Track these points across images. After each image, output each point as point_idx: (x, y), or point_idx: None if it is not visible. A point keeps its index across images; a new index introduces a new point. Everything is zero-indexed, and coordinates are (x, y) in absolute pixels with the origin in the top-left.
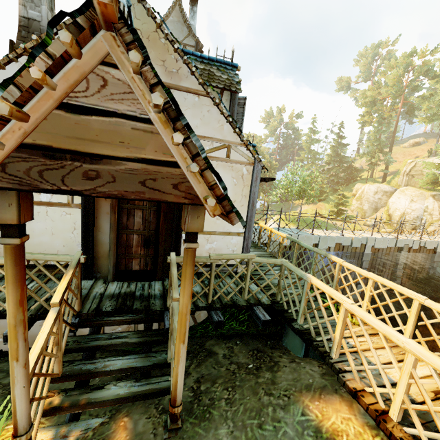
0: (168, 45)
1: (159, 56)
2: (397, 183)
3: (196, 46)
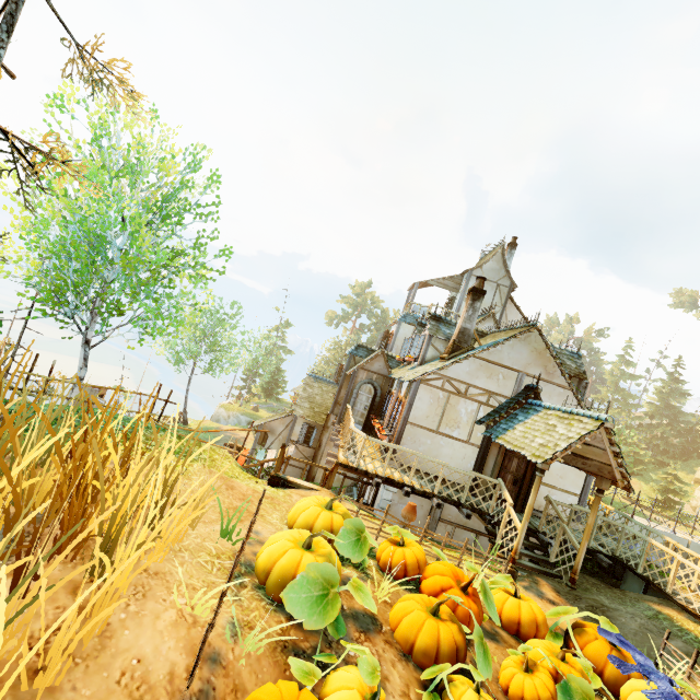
0: (551, 358)
1: (544, 363)
2: None
3: (510, 287)
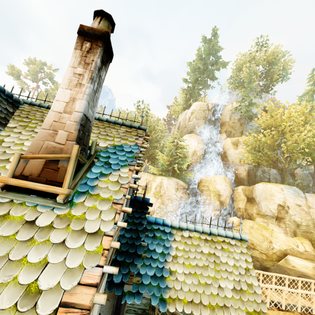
0: None
1: None
2: None
3: None
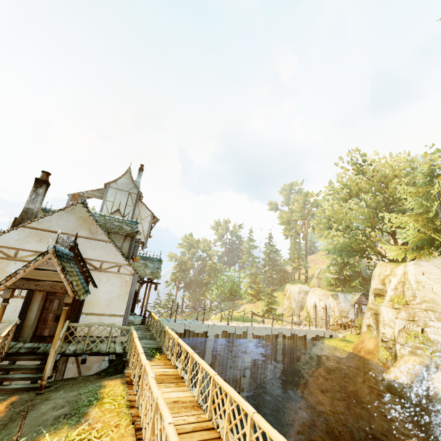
0: (94, 222)
1: (88, 226)
2: (313, 285)
3: (138, 193)
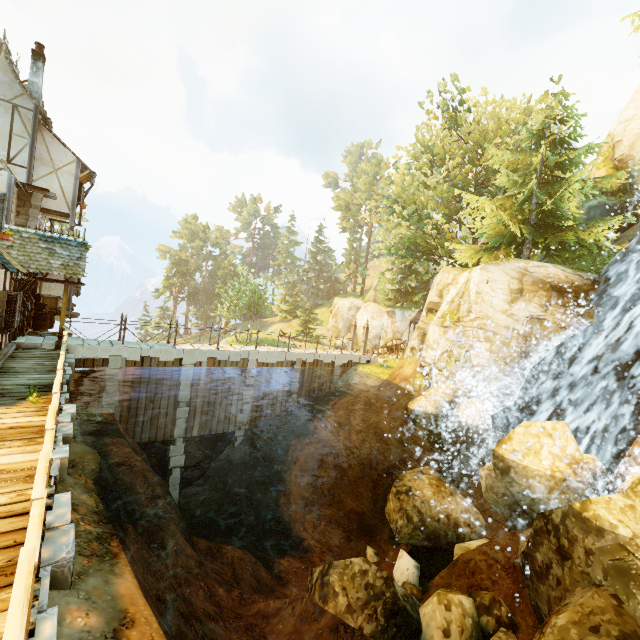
0: None
1: None
2: (369, 299)
3: (35, 110)
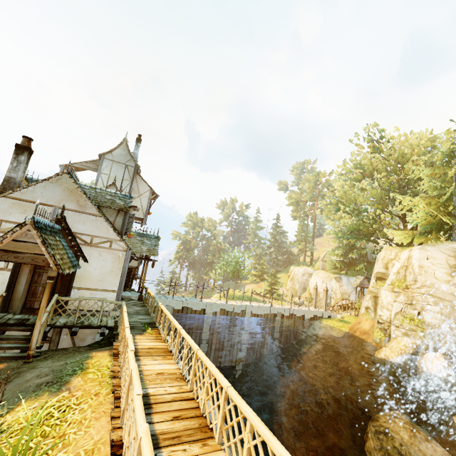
0: (82, 194)
1: (76, 198)
2: (318, 267)
3: (135, 166)
